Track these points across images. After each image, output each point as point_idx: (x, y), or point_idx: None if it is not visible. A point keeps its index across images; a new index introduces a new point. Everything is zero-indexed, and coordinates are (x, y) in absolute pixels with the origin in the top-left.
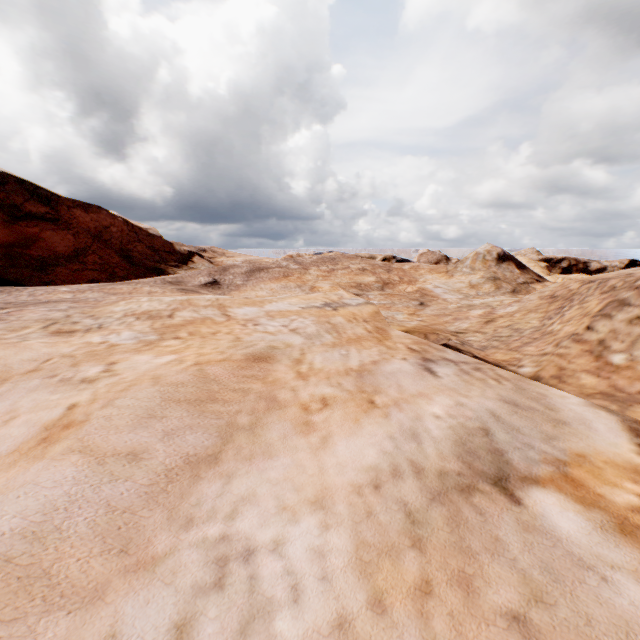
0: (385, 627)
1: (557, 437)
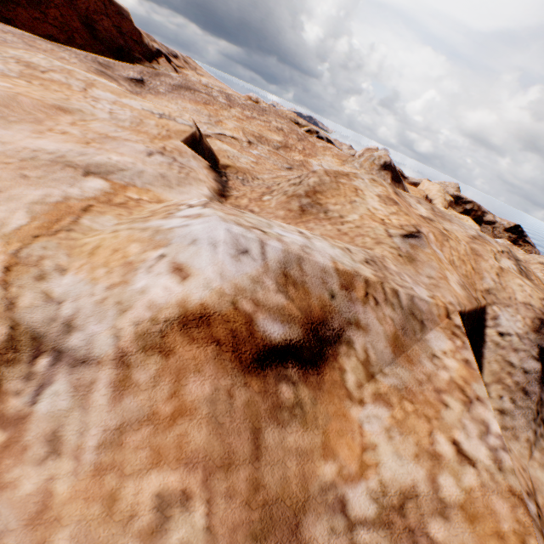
0: None
1: (154, 186)
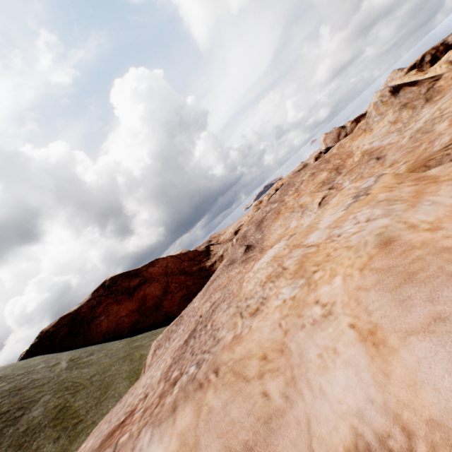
0: None
1: None
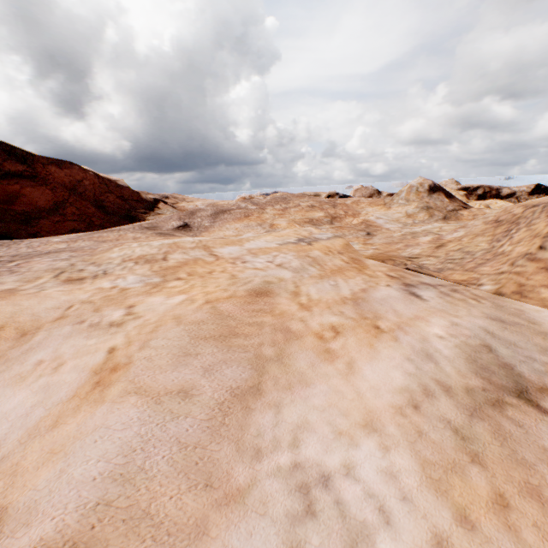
0: (481, 542)
1: None
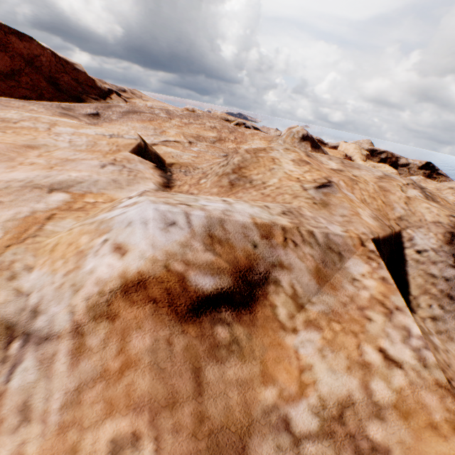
0: None
1: (107, 190)
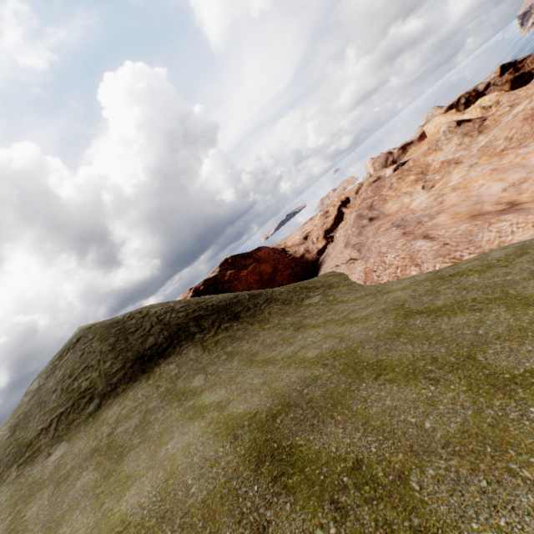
0: None
1: None
